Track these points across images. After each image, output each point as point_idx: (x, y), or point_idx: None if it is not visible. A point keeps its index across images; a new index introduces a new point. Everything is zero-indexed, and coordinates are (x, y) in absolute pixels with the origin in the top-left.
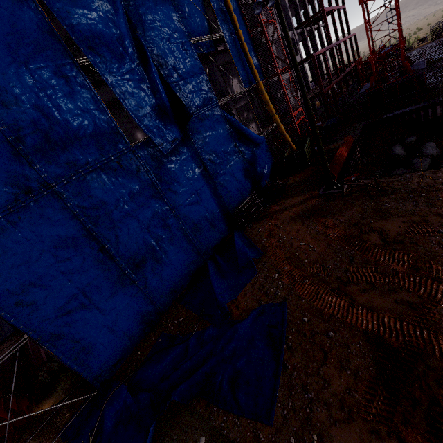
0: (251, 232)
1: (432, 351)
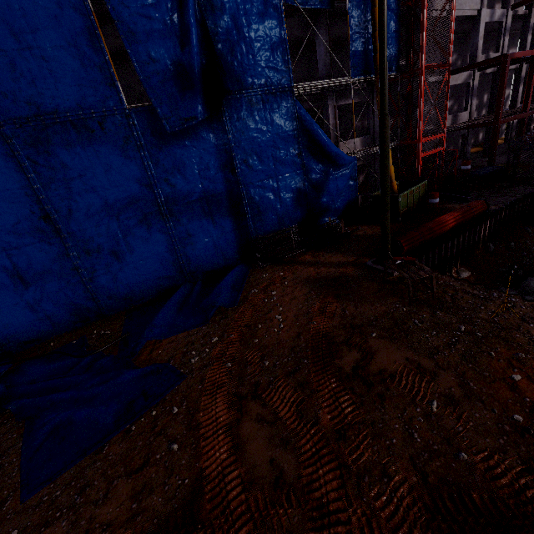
0: (256, 274)
1: None
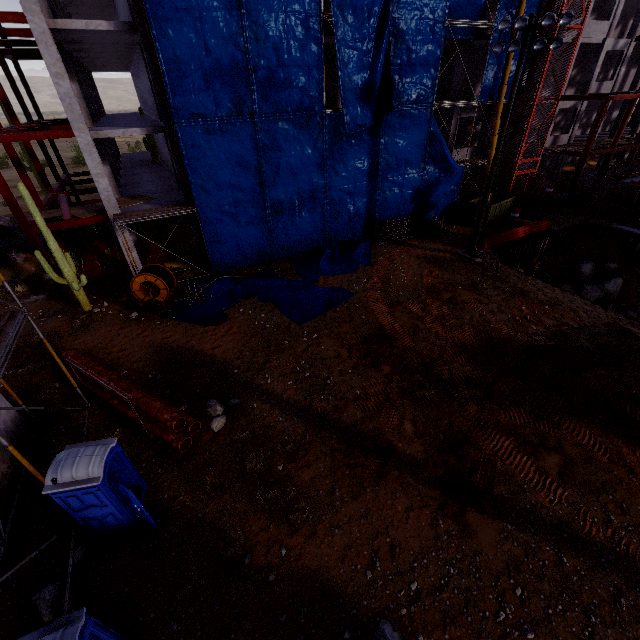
0: (378, 248)
1: (399, 341)
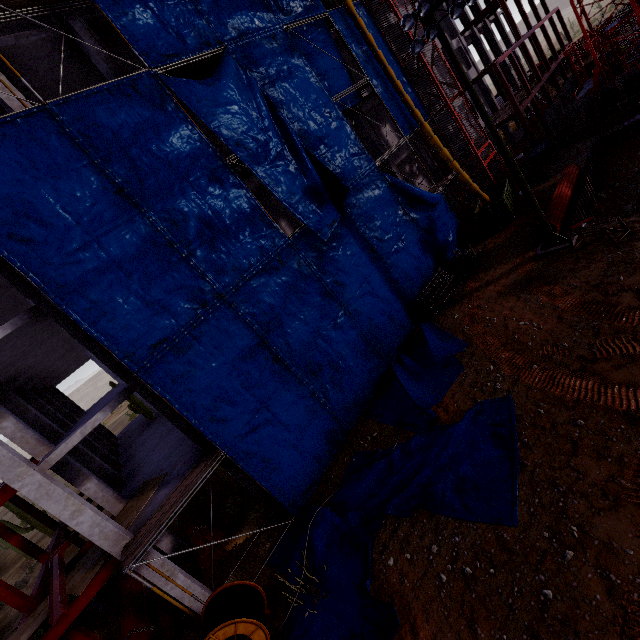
0: (445, 321)
1: None
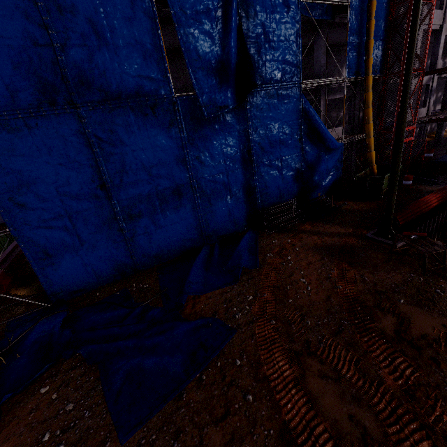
0: (265, 240)
1: None
